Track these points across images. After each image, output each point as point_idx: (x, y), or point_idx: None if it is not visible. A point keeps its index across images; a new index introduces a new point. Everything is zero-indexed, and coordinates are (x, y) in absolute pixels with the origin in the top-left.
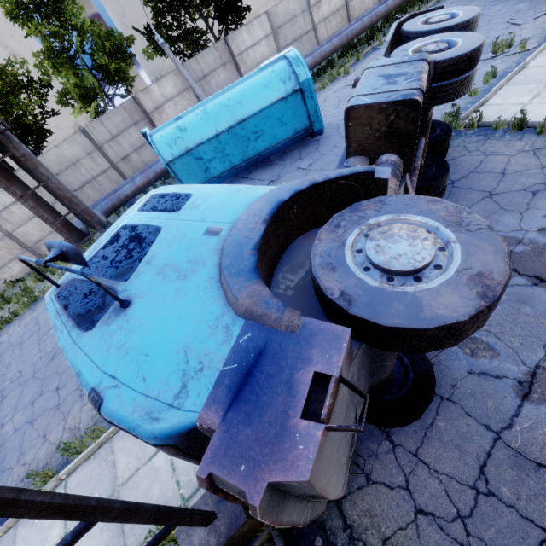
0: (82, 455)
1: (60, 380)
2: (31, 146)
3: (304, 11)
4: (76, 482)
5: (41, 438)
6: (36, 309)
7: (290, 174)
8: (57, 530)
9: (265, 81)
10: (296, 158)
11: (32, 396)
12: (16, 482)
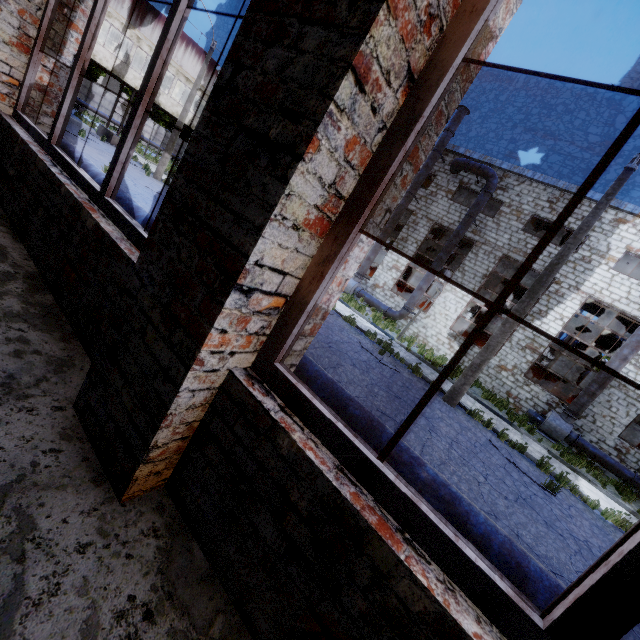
0: None
1: None
2: None
3: (112, 103)
4: None
5: None
6: None
7: None
8: None
9: None
10: None
11: None
12: None
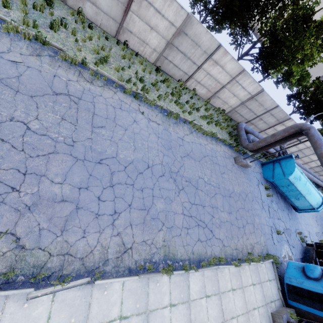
0: (255, 263)
1: (236, 215)
2: (266, 76)
3: (313, 152)
4: (251, 268)
5: (237, 237)
6: (213, 143)
7: (286, 214)
8: (250, 280)
9: (317, 198)
10: (288, 208)
11: (228, 209)
12: (234, 248)
